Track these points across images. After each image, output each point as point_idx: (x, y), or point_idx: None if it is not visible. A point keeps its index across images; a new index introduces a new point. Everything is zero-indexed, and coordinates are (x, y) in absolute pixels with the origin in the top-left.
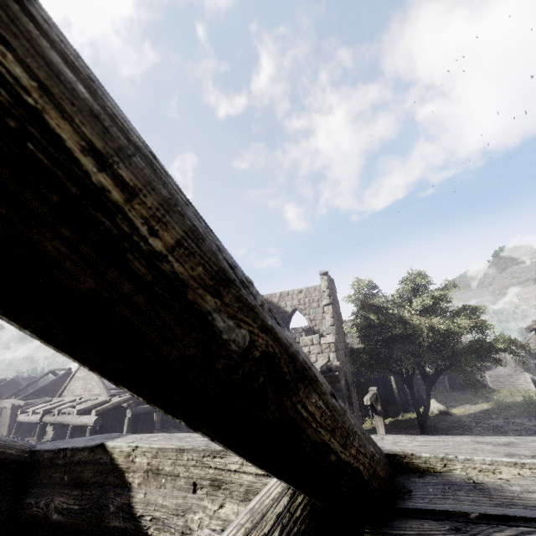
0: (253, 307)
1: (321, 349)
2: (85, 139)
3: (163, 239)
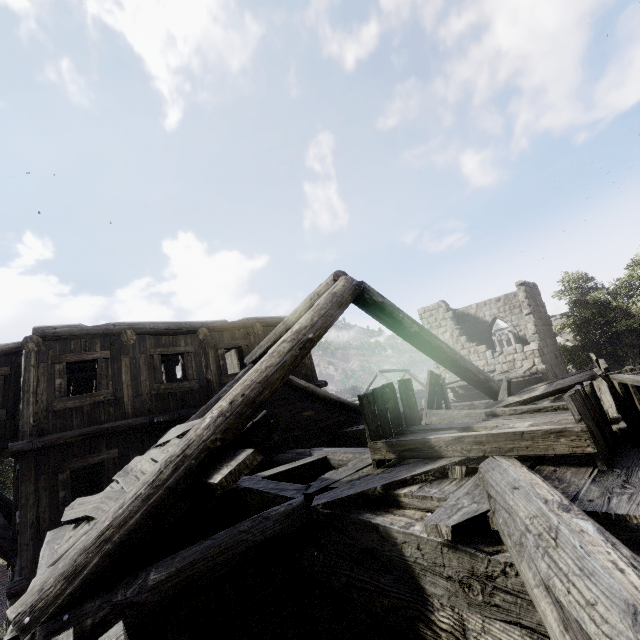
0: (483, 374)
1: (525, 356)
2: (470, 367)
3: (475, 371)
